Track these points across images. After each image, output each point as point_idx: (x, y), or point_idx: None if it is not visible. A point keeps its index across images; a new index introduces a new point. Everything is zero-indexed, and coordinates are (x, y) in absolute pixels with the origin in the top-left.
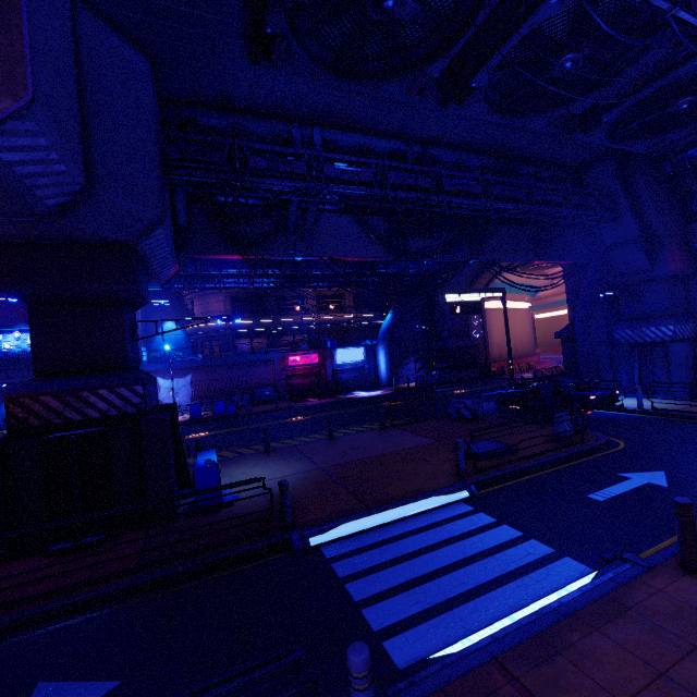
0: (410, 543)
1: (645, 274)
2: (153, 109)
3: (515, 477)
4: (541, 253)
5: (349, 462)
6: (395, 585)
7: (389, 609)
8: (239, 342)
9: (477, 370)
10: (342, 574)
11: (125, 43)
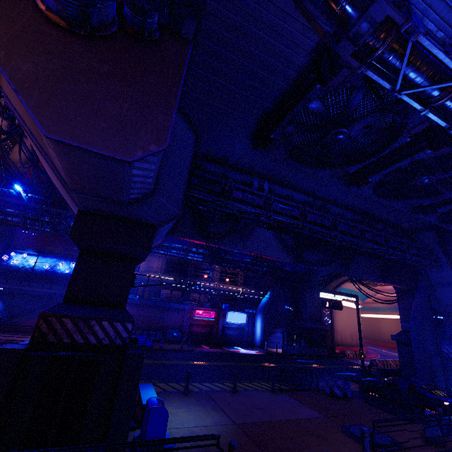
0: None
1: None
2: (190, 158)
3: None
4: (385, 277)
5: (257, 422)
6: None
7: None
8: (163, 291)
9: (326, 349)
10: None
11: (188, 126)
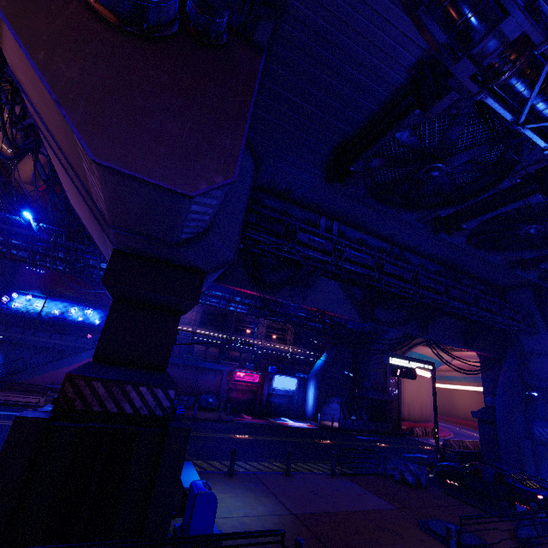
0: None
1: None
2: (248, 190)
3: None
4: (469, 343)
5: (318, 513)
6: None
7: None
8: (197, 347)
9: (391, 425)
10: None
11: (248, 151)
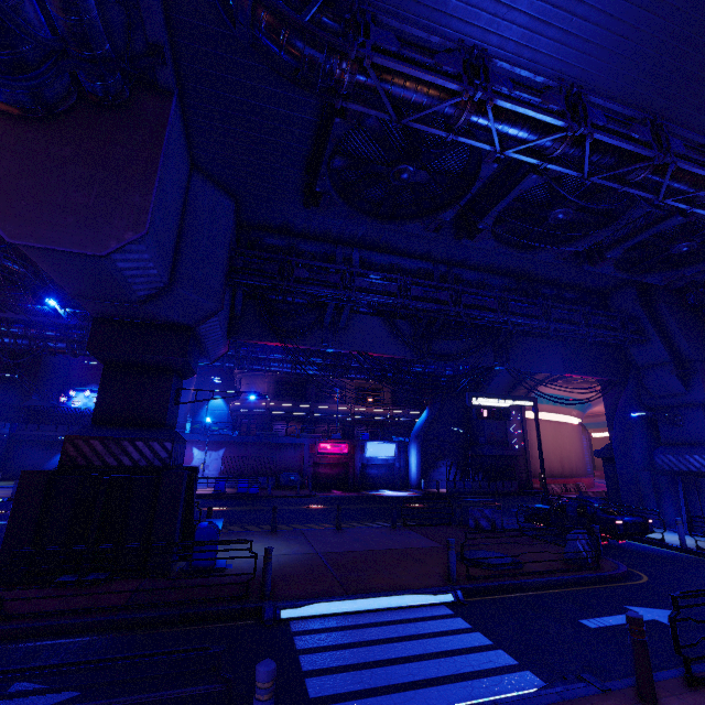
0: (375, 632)
1: (681, 398)
2: (230, 233)
3: (510, 591)
4: (571, 366)
5: (346, 551)
6: (346, 664)
7: (331, 682)
8: (275, 423)
9: (516, 484)
10: (300, 646)
11: (220, 192)
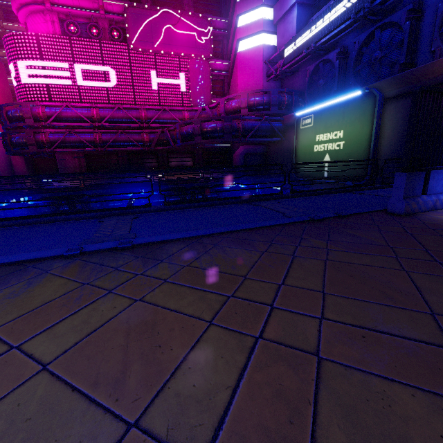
0: None
1: None
2: None
3: None
4: None
5: None
6: None
7: None
8: None
9: None
10: None
11: None
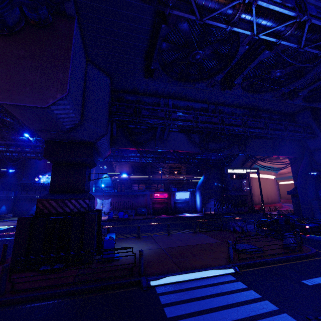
0: (199, 292)
1: None
2: (108, 94)
3: (261, 265)
4: (276, 152)
5: (175, 246)
6: (189, 312)
7: None
8: (133, 185)
9: (247, 208)
10: (163, 302)
11: (102, 73)
